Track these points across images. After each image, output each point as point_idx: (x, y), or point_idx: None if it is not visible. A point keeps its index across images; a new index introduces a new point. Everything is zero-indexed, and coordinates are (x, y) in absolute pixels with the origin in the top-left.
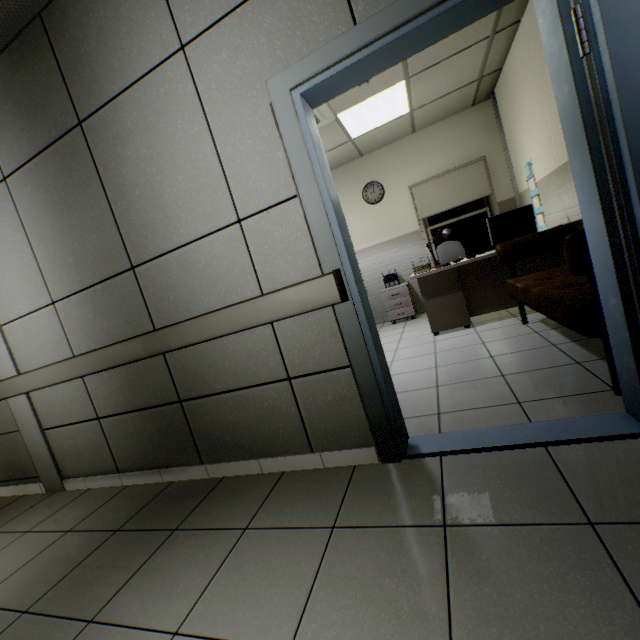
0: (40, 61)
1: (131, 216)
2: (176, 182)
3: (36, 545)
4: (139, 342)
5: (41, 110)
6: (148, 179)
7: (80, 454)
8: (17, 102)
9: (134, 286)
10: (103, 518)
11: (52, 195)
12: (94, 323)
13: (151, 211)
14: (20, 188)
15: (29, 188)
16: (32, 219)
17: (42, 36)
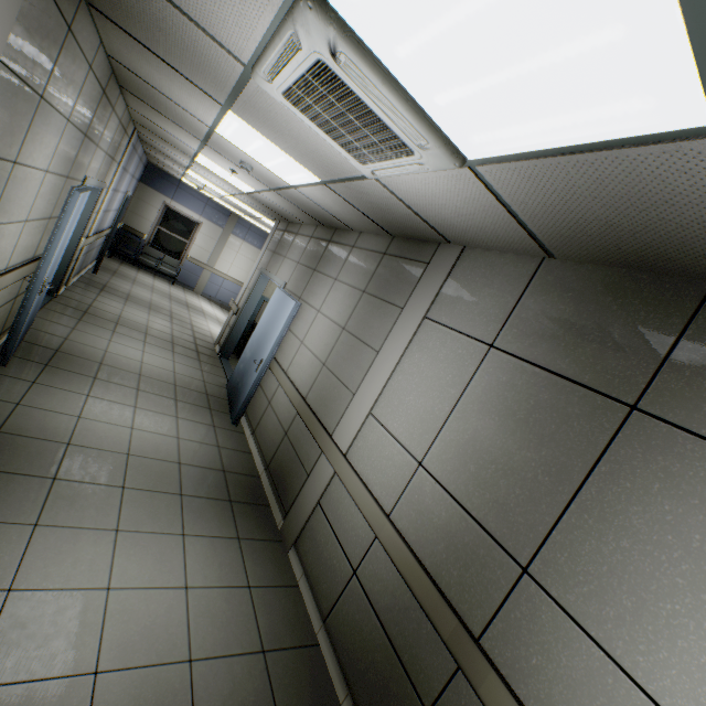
0: (654, 313)
1: (584, 542)
2: (705, 621)
3: (244, 630)
4: (453, 621)
5: (597, 346)
6: (660, 556)
7: (318, 557)
8: (578, 314)
9: (505, 579)
10: (286, 681)
11: (518, 409)
12: (432, 528)
13: (619, 579)
14: (495, 366)
15: (503, 377)
16: (477, 397)
17: (690, 298)
